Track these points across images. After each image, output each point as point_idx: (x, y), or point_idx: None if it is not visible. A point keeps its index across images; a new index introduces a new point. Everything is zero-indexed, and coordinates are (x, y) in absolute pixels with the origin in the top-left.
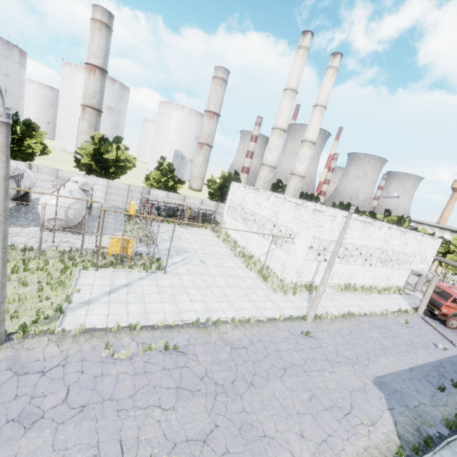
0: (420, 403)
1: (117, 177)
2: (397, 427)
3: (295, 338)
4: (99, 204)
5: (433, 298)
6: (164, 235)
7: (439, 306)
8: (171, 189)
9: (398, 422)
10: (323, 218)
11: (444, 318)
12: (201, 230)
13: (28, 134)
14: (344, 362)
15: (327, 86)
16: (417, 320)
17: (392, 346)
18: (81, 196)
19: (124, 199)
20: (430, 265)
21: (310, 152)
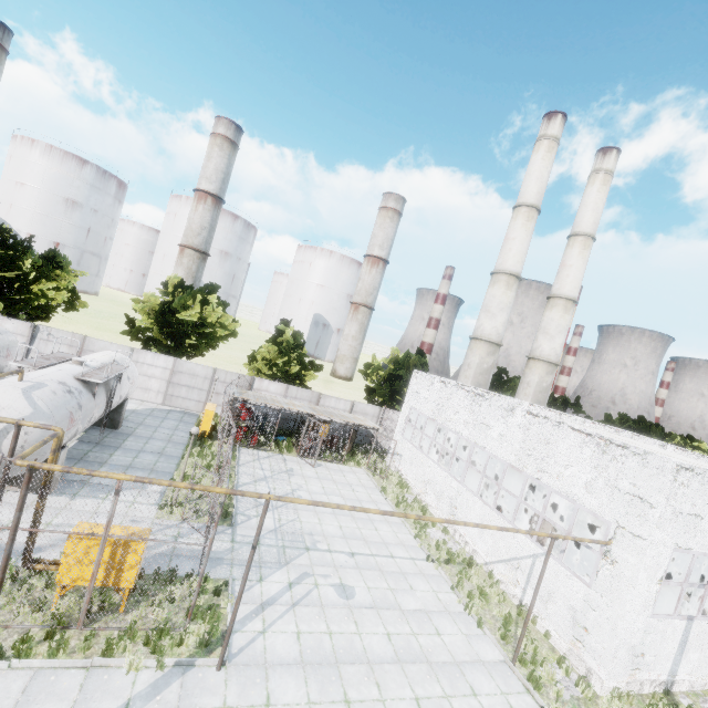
0: None
1: (199, 353)
2: None
3: None
4: (152, 405)
5: None
6: (262, 487)
7: None
8: (295, 379)
9: None
10: (700, 490)
11: None
12: (346, 472)
13: (45, 273)
14: None
15: (594, 201)
16: None
17: None
18: (65, 398)
19: (202, 396)
20: None
21: (568, 318)
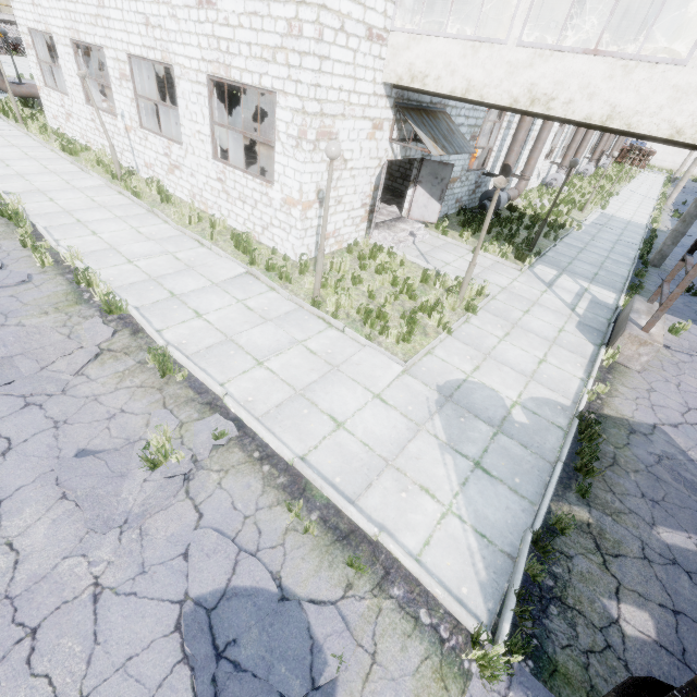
0: None
1: None
2: None
3: None
4: None
5: None
6: None
7: None
8: None
9: None
10: None
11: None
12: None
13: None
14: None
15: None
16: None
17: None
18: None
19: None
20: None
21: None
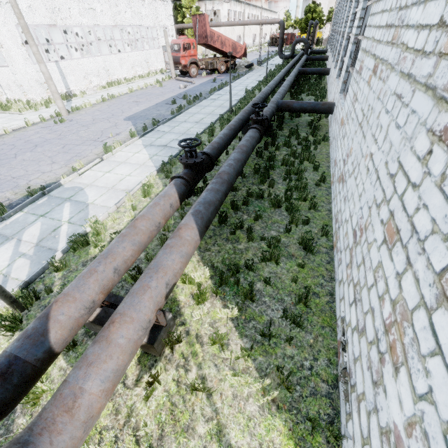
0: (158, 114)
1: None
2: (137, 129)
3: (50, 128)
4: None
5: (174, 56)
6: None
7: (179, 61)
8: None
9: (139, 127)
10: None
11: (187, 70)
12: None
13: None
14: (100, 121)
15: None
16: (171, 82)
17: (145, 100)
18: None
19: None
20: (176, 37)
21: None
